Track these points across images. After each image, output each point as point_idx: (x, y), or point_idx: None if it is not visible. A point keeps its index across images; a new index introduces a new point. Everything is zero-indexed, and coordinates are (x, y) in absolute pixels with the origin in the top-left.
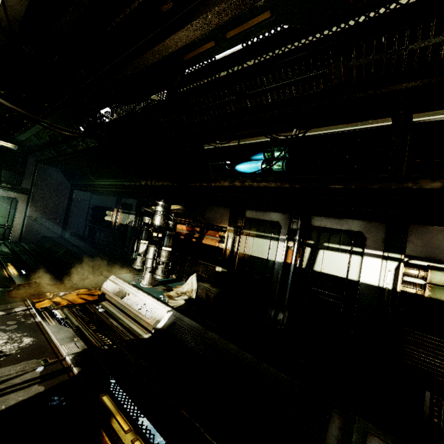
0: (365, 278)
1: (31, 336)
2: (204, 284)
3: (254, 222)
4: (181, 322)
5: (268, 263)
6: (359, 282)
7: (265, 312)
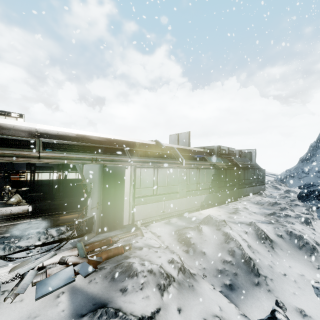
0: (80, 177)
1: (6, 226)
2: (30, 194)
3: (41, 167)
4: (39, 205)
5: (50, 180)
6: (79, 178)
7: (52, 196)
